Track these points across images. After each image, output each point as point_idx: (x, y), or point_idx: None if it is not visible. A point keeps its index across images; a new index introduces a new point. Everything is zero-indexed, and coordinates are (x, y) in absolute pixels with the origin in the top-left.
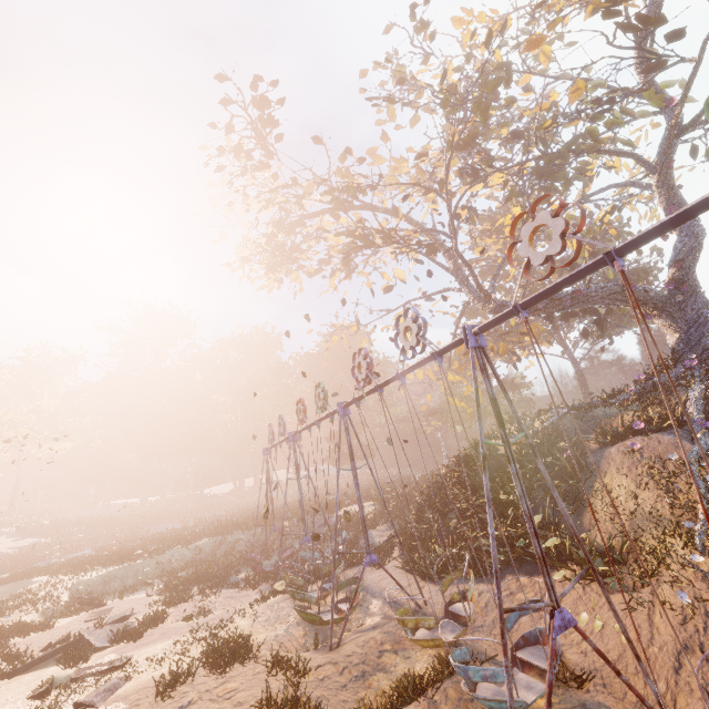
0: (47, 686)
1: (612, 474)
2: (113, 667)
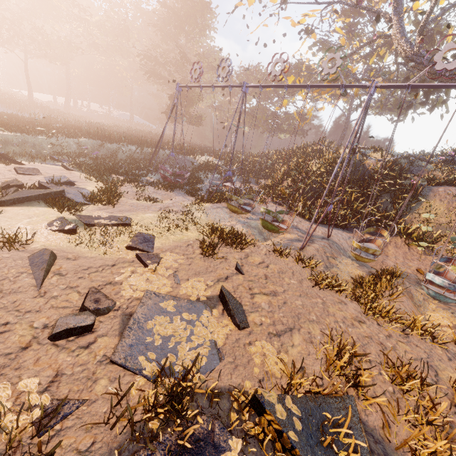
0: (73, 226)
1: (435, 202)
2: (123, 223)
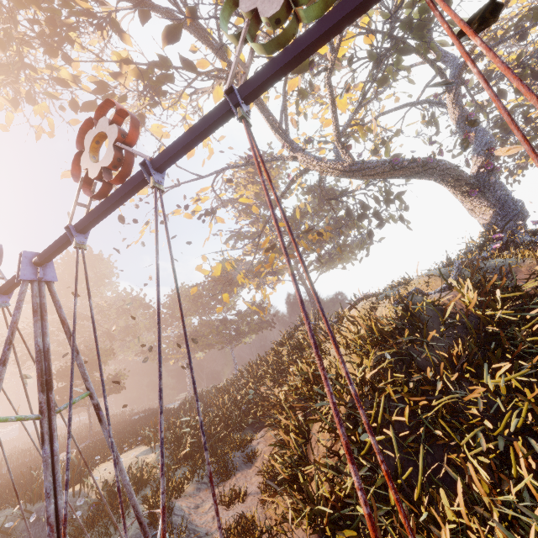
0: None
1: None
2: None
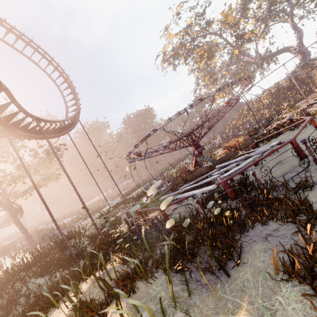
0: None
1: (316, 74)
2: None
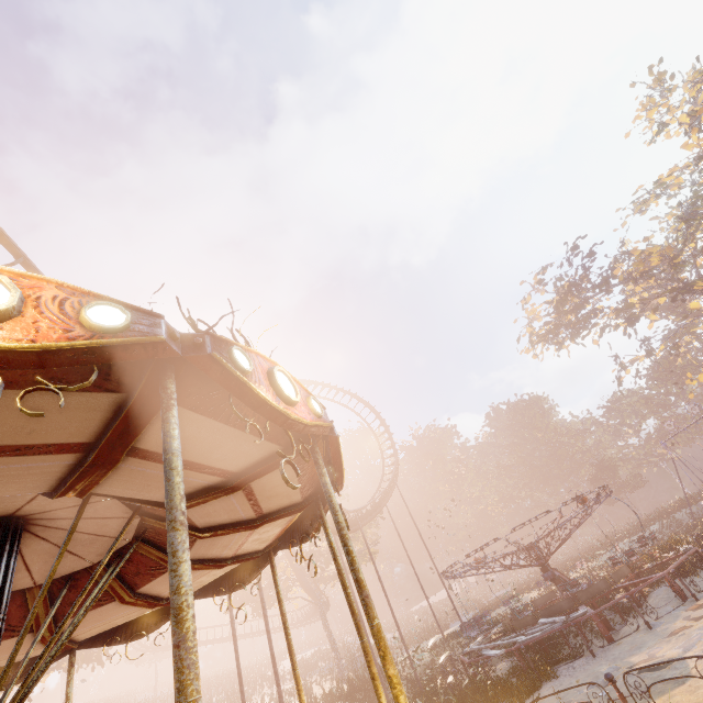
0: None
1: None
2: None
